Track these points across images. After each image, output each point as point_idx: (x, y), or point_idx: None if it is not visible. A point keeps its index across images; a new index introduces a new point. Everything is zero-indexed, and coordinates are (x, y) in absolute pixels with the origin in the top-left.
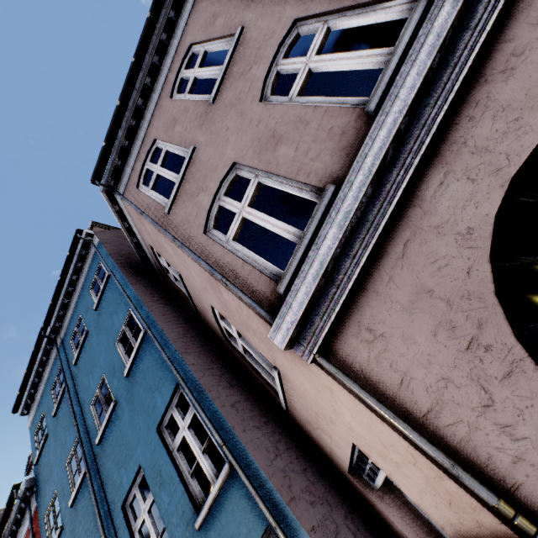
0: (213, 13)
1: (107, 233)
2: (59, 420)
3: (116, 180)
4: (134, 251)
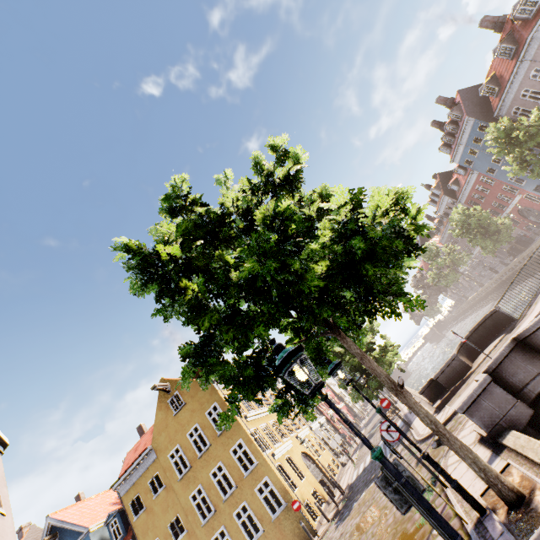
0: (533, 84)
1: (468, 113)
2: (479, 158)
3: (498, 113)
4: (484, 114)
